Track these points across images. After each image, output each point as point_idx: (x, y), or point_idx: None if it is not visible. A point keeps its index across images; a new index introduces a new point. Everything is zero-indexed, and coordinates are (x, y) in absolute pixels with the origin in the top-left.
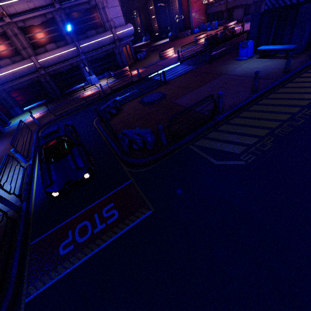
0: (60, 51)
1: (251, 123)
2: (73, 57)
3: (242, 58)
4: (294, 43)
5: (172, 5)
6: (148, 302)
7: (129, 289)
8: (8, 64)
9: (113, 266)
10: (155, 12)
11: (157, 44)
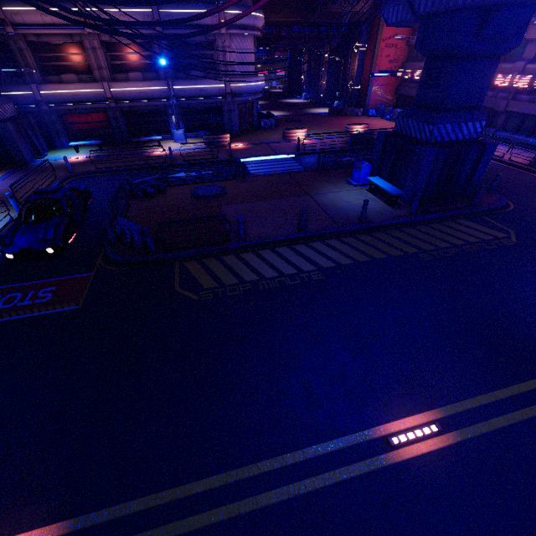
0: (144, 86)
1: (256, 264)
2: (161, 97)
3: (352, 182)
4: (407, 188)
5: (350, 64)
6: (4, 368)
7: (1, 355)
8: (72, 81)
9: (6, 335)
10: (329, 64)
11: (310, 112)
